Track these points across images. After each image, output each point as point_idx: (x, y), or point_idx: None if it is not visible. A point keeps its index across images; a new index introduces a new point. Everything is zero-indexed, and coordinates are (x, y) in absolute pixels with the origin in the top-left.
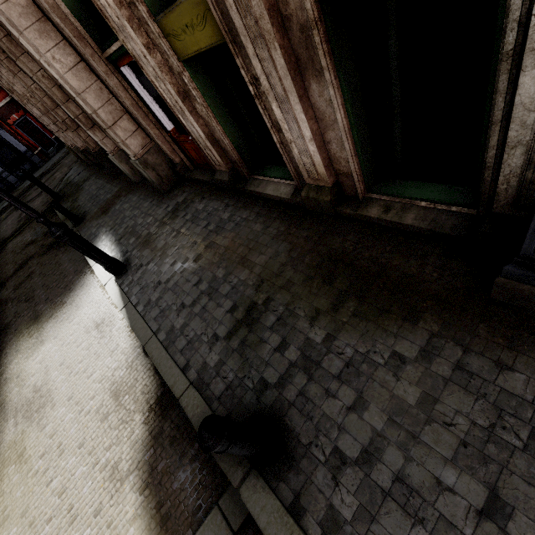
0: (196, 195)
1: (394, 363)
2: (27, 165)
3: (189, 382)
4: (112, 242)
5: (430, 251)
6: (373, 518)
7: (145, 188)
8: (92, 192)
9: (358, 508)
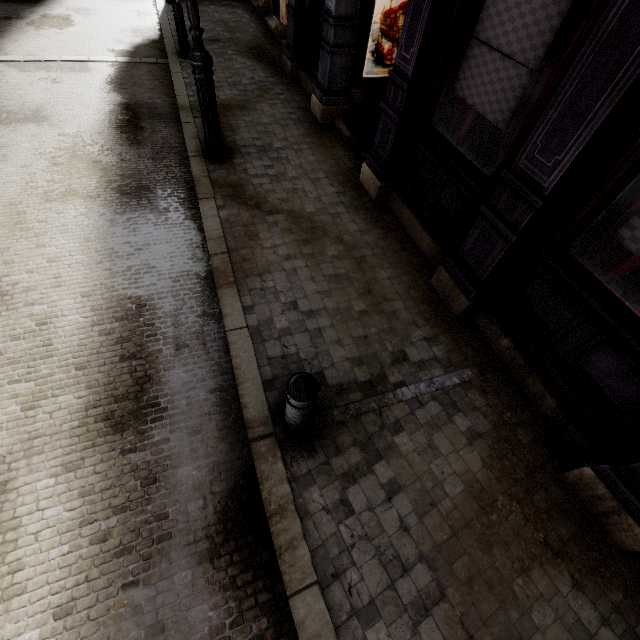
0: (243, 8)
1: (242, 63)
2: None
3: (173, 38)
4: None
5: None
6: None
7: None
8: None
9: None
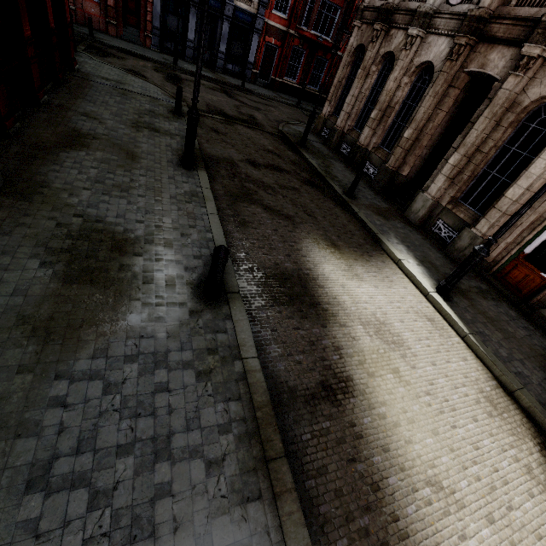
0: (501, 298)
1: None
2: (238, 68)
3: None
4: (413, 255)
5: None
6: None
7: (428, 238)
8: (350, 179)
9: None
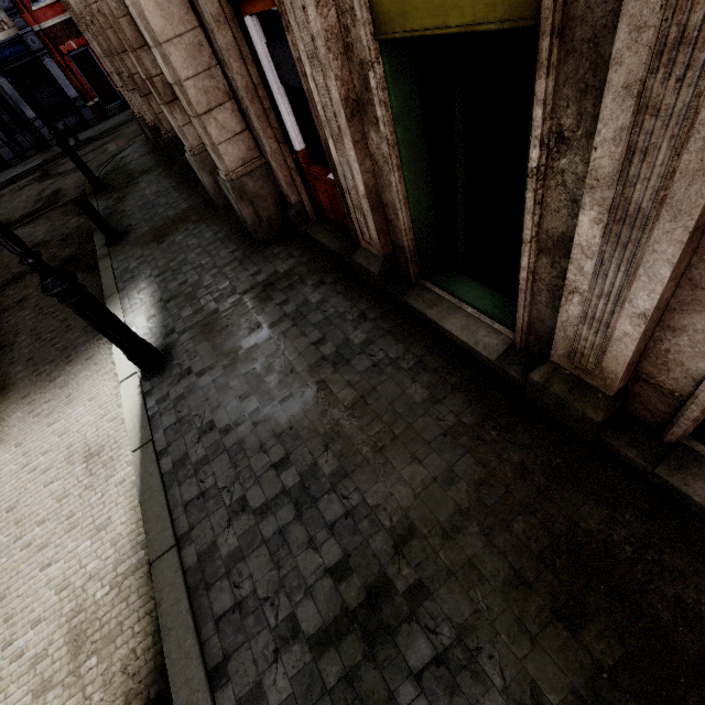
0: (311, 270)
1: None
2: (73, 118)
3: None
4: (154, 300)
5: None
6: None
7: (230, 222)
8: (148, 196)
9: None
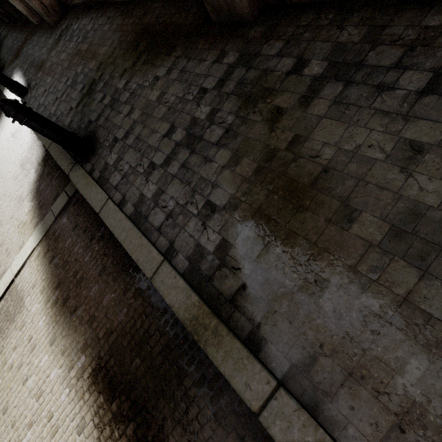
0: (74, 18)
1: (153, 82)
2: None
3: None
4: (20, 76)
5: (195, 3)
6: (121, 159)
7: (43, 27)
8: (9, 45)
9: (116, 158)
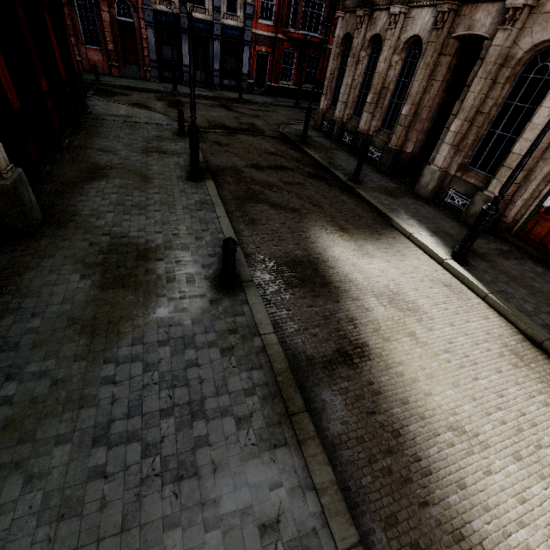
0: (525, 257)
1: None
2: (234, 82)
3: None
4: (425, 228)
5: None
6: None
7: (441, 209)
8: (355, 166)
9: None
